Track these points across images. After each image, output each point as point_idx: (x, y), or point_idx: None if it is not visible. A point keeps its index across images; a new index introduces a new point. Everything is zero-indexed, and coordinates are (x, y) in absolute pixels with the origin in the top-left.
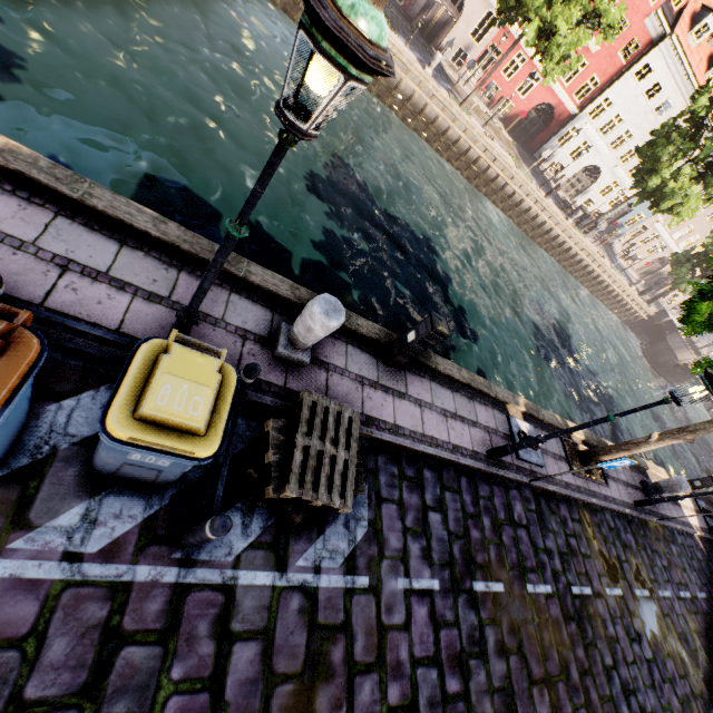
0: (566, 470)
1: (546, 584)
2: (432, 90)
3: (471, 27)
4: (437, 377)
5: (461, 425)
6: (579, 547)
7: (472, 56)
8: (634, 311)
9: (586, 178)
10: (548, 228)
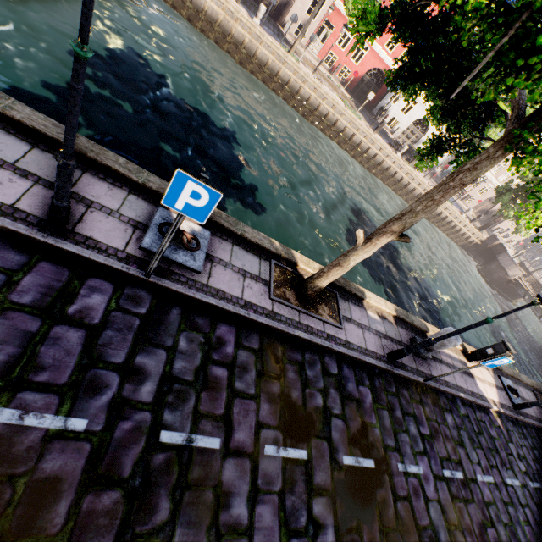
0: (259, 292)
1: (76, 416)
2: (260, 35)
3: (306, 6)
4: (7, 123)
5: (13, 176)
6: (233, 381)
7: (311, 30)
8: (468, 236)
9: (418, 130)
10: (380, 160)
